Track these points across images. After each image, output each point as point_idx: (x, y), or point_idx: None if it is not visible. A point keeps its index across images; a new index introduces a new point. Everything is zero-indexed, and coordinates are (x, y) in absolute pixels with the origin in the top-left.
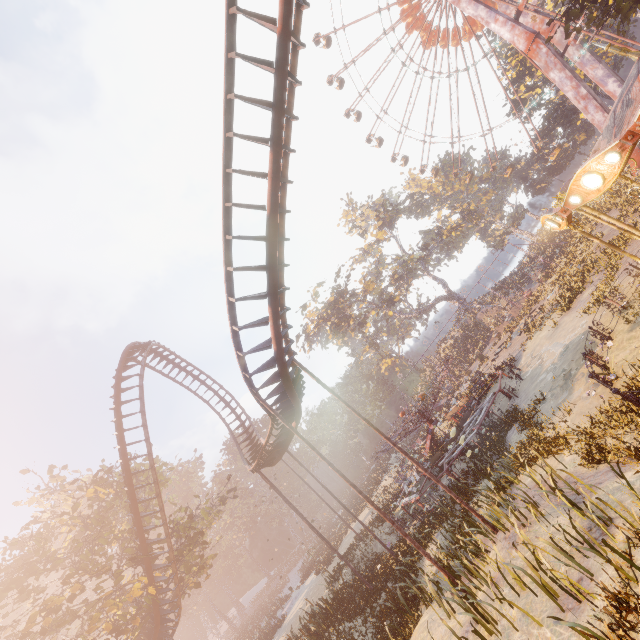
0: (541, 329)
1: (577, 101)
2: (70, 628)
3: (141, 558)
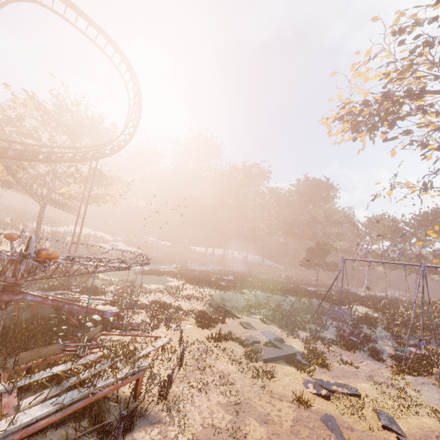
0: None
1: None
2: None
3: None
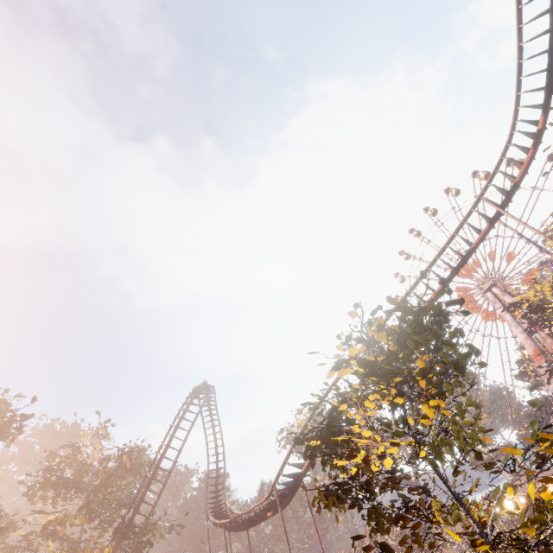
0: None
1: None
2: (65, 546)
3: (121, 531)
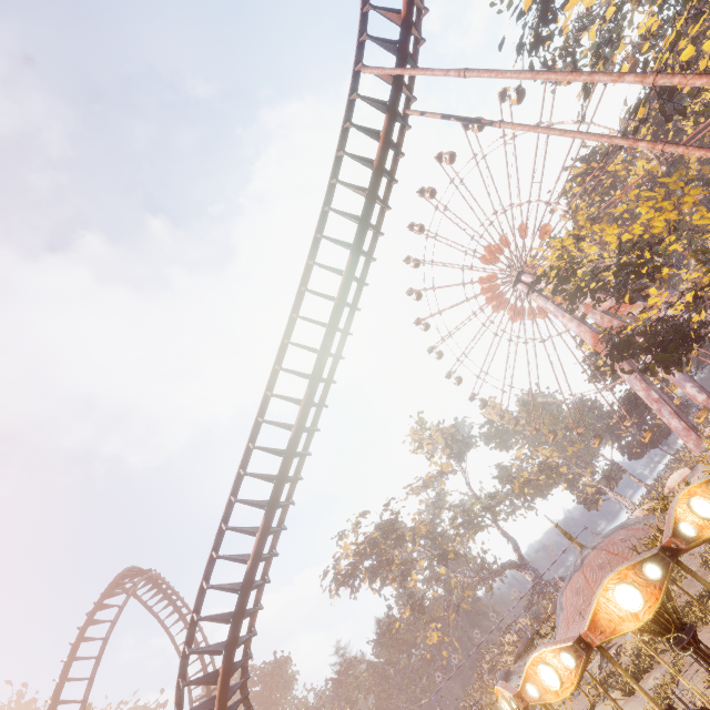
0: (604, 703)
1: (649, 402)
2: None
3: None
